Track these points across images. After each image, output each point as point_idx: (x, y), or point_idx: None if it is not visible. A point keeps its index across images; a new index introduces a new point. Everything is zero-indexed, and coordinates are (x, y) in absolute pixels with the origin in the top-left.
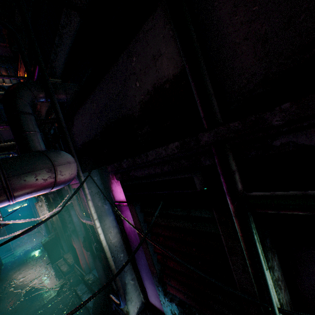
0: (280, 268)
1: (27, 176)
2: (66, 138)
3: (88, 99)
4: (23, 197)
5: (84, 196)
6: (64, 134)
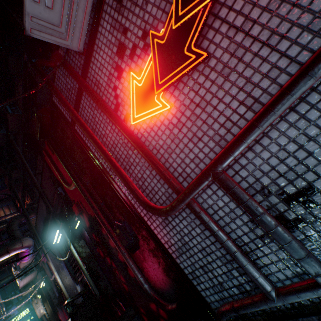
0: (85, 243)
1: (13, 245)
2: (36, 234)
3: (38, 214)
4: (13, 253)
5: (47, 260)
6: (34, 233)
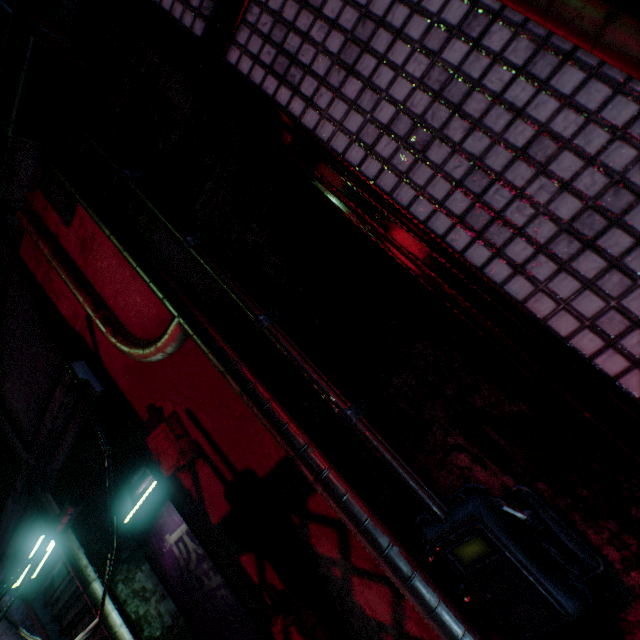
0: (156, 577)
1: None
2: None
3: None
4: None
5: None
6: None
